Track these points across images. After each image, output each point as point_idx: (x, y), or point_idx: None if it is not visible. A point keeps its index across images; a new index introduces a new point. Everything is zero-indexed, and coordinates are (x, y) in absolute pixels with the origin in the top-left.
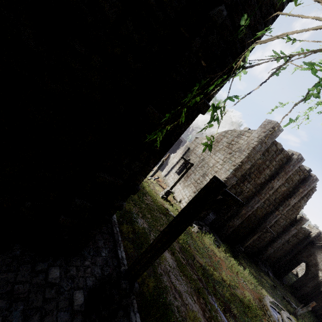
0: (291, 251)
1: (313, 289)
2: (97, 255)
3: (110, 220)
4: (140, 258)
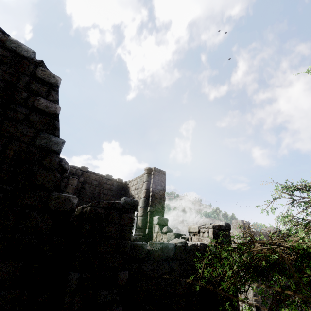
0: None
1: None
2: None
3: None
4: None
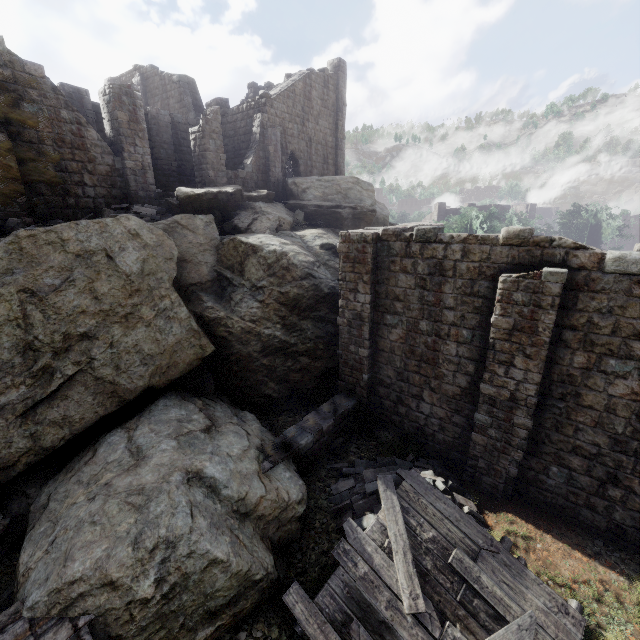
0: None
1: None
2: None
3: None
4: None
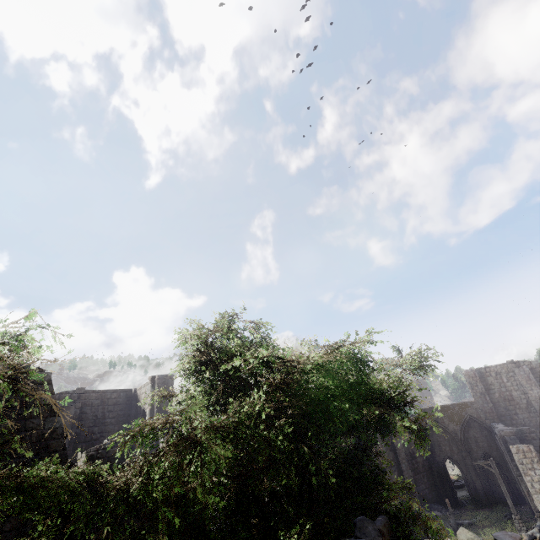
0: (428, 461)
1: (479, 476)
2: None
3: None
4: None
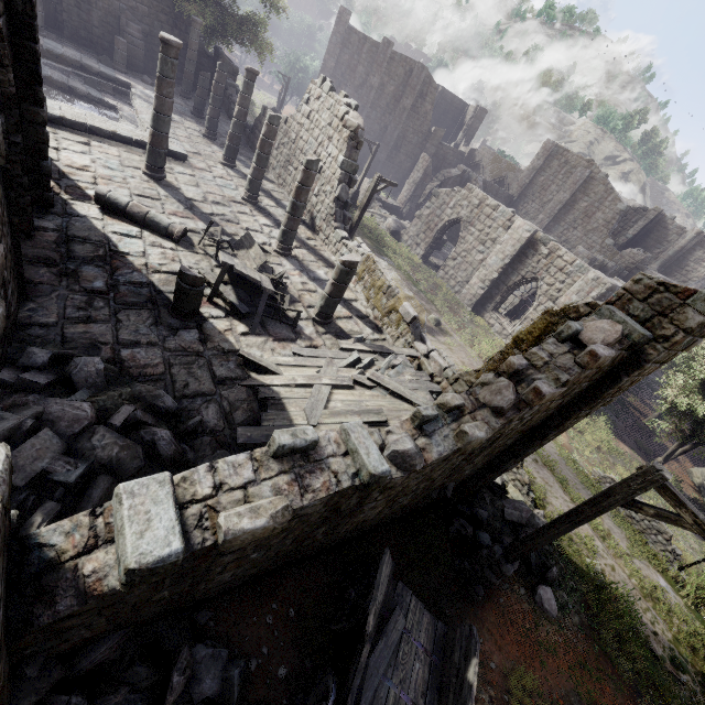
0: None
1: None
2: None
3: None
4: None
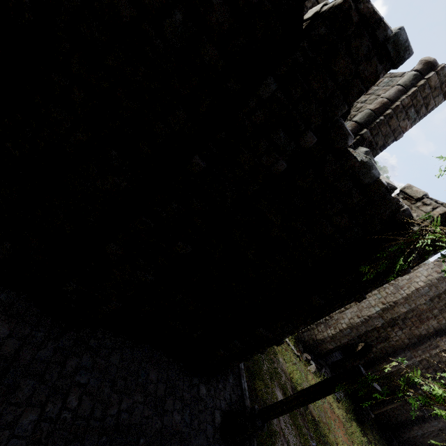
0: None
1: None
2: (227, 381)
3: (250, 359)
4: (275, 405)
